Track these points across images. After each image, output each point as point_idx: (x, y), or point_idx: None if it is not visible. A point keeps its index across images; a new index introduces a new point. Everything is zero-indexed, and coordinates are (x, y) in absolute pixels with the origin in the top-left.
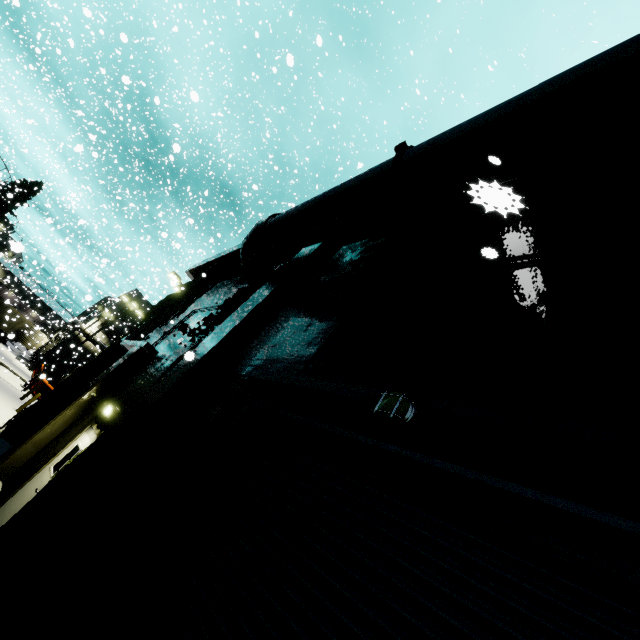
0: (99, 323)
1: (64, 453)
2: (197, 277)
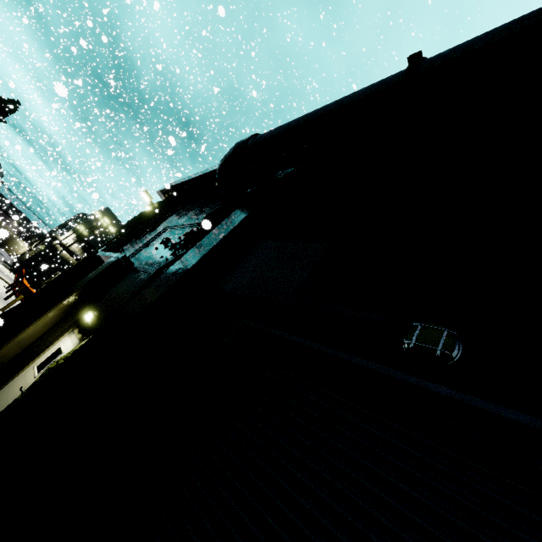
0: (74, 236)
1: (47, 354)
2: (168, 197)
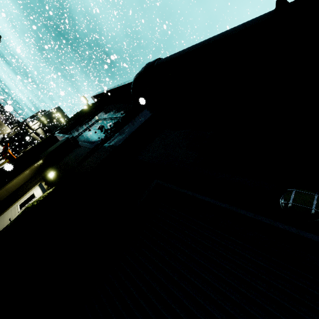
0: (39, 123)
1: (25, 197)
2: (98, 100)
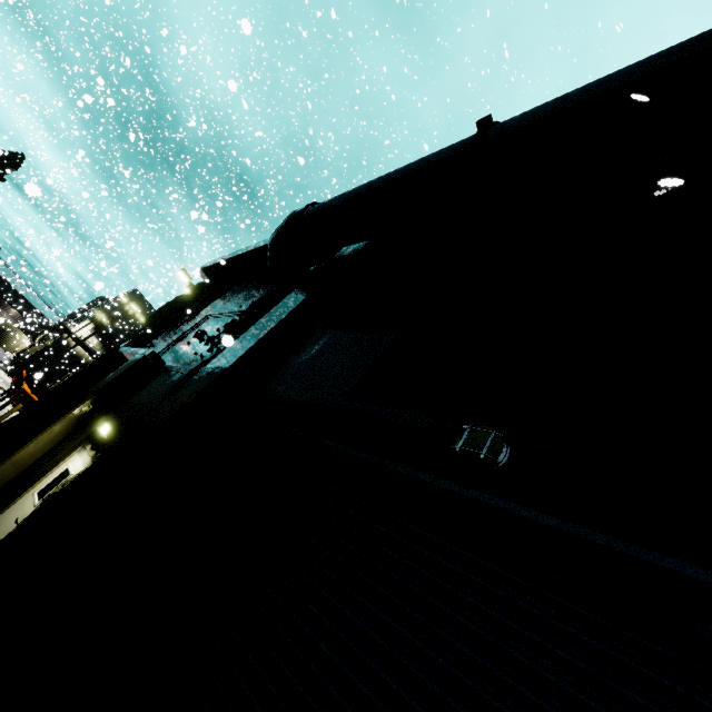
0: (92, 326)
1: (51, 477)
2: (211, 277)
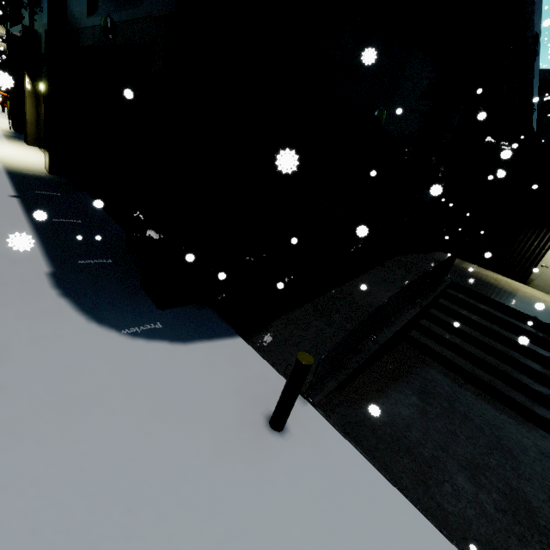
0: None
1: None
2: None
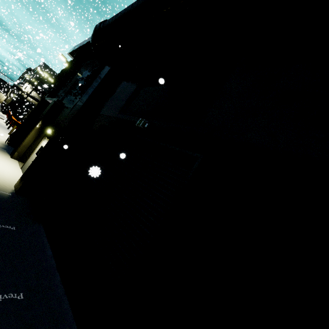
0: (30, 86)
1: (38, 149)
2: (74, 57)
